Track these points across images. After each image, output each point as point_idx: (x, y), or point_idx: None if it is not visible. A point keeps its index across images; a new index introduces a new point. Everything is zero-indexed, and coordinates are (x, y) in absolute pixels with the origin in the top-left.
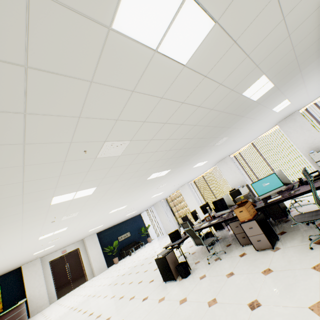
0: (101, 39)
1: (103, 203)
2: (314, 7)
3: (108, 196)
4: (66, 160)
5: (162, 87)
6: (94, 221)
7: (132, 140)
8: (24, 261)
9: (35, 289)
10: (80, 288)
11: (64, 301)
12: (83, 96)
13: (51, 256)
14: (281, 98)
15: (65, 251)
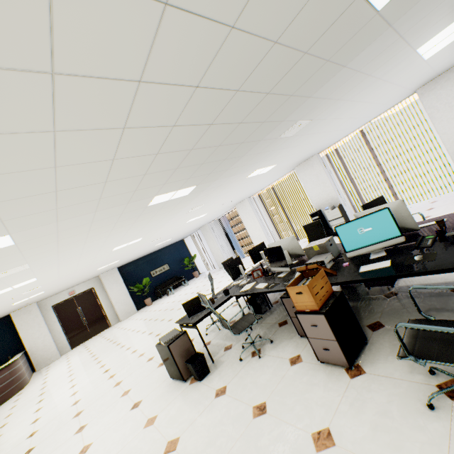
0: None
1: (77, 246)
2: None
3: (75, 238)
4: None
5: None
6: (92, 262)
7: None
8: (5, 311)
9: (36, 340)
10: (98, 338)
11: (74, 357)
12: None
13: (54, 299)
14: (448, 11)
15: (74, 293)
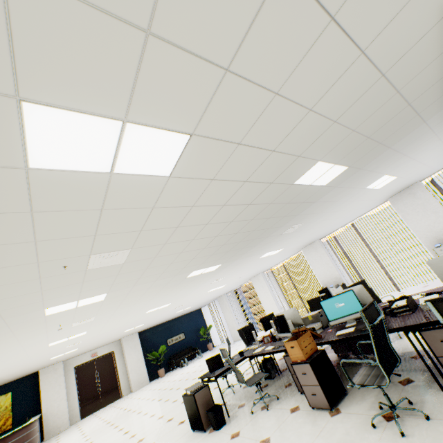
0: (22, 178)
1: (129, 305)
2: (359, 90)
3: (132, 299)
4: (41, 277)
5: (147, 199)
6: (127, 322)
7: (134, 248)
8: (40, 365)
9: (53, 402)
10: (110, 408)
11: (86, 425)
12: (28, 224)
13: (78, 360)
14: (373, 175)
15: (96, 354)
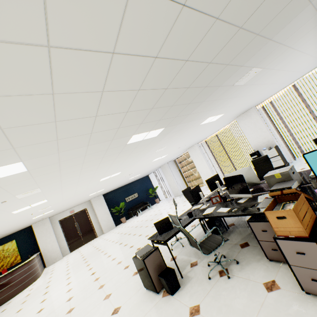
0: None
1: (74, 176)
2: None
3: (72, 169)
4: None
5: None
6: (85, 189)
7: None
8: (28, 223)
9: (47, 244)
10: (88, 246)
11: (71, 259)
12: None
13: (60, 216)
14: None
15: (73, 211)
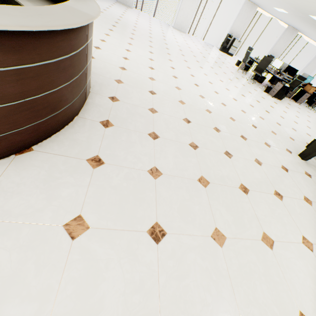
0: None
1: None
2: None
3: None
4: None
5: None
6: None
7: None
8: None
9: None
10: None
11: None
12: None
13: None
14: None
15: None
